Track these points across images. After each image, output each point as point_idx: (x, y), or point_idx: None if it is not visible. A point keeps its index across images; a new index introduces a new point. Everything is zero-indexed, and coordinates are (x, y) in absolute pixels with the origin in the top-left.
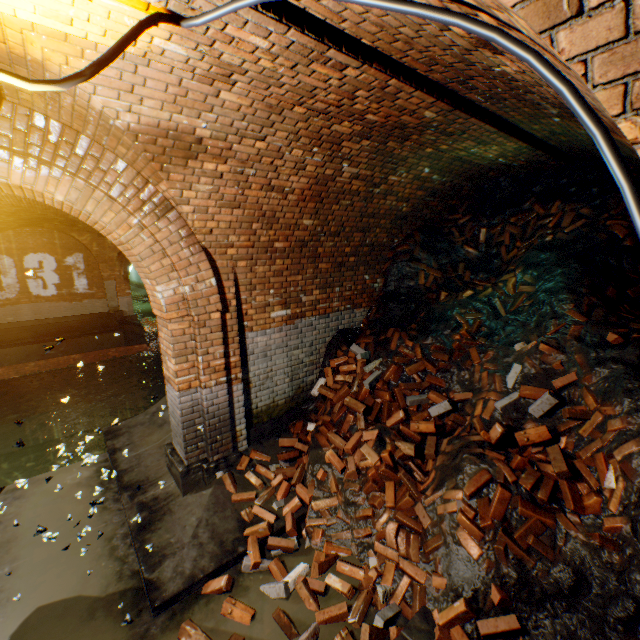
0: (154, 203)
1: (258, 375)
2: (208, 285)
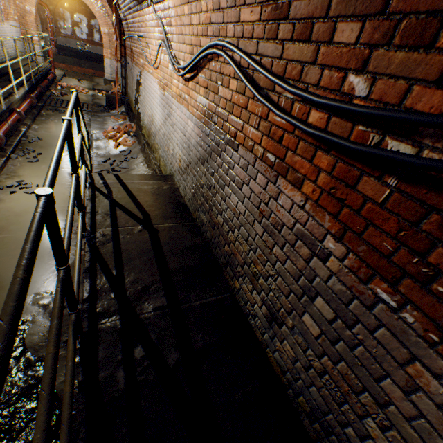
0: (101, 6)
1: None
2: (112, 31)
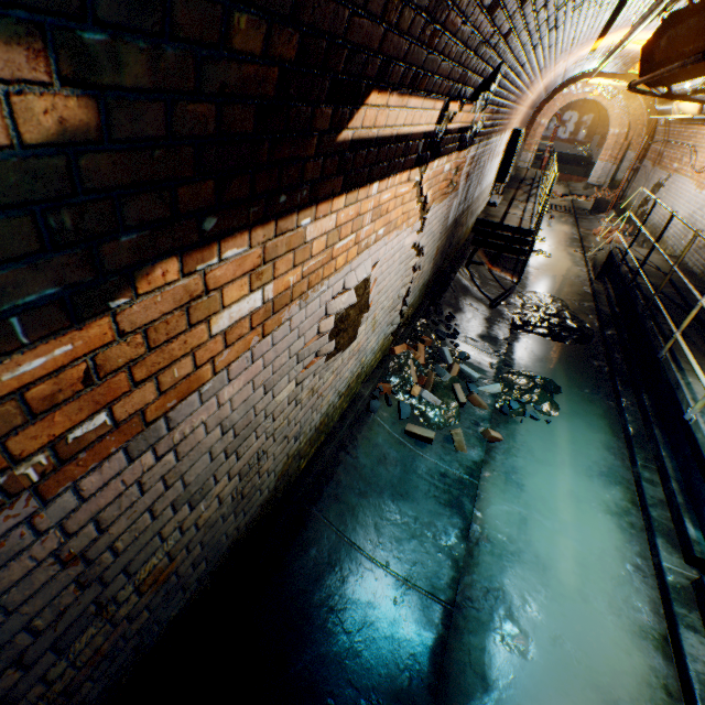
0: (623, 107)
1: (623, 168)
2: (624, 132)
